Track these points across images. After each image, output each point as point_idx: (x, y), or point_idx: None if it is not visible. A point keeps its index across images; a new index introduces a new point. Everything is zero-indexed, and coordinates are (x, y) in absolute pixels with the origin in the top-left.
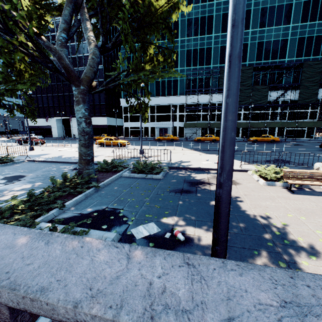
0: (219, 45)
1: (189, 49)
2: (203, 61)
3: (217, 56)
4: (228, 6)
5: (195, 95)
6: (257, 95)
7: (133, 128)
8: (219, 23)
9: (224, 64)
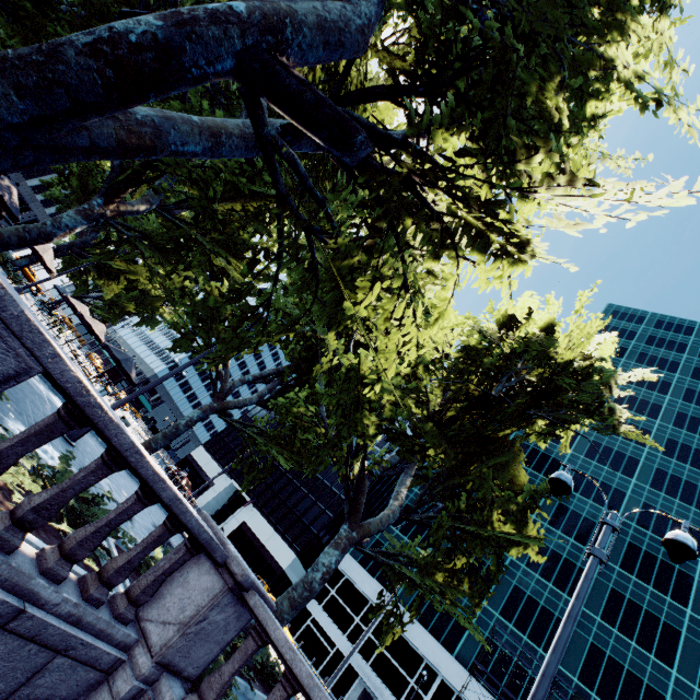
0: (589, 635)
1: (521, 588)
2: (540, 636)
3: (578, 655)
4: (627, 585)
5: (492, 696)
6: None
7: (318, 626)
8: (600, 597)
9: (590, 688)
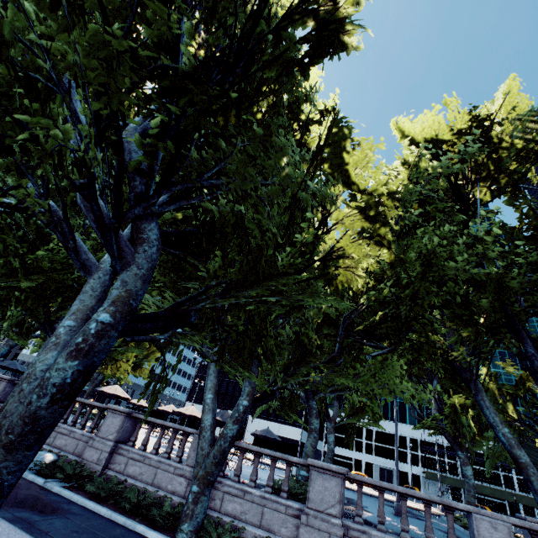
0: None
1: None
2: None
3: None
4: None
5: None
6: (532, 455)
7: (337, 455)
8: None
9: None
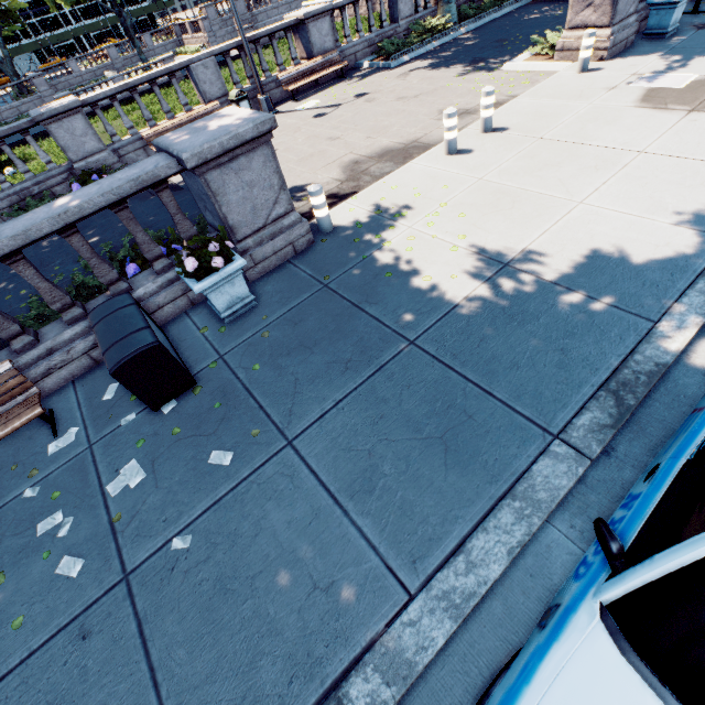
0: None
1: None
2: None
3: None
4: None
5: None
6: None
7: None
8: None
9: None
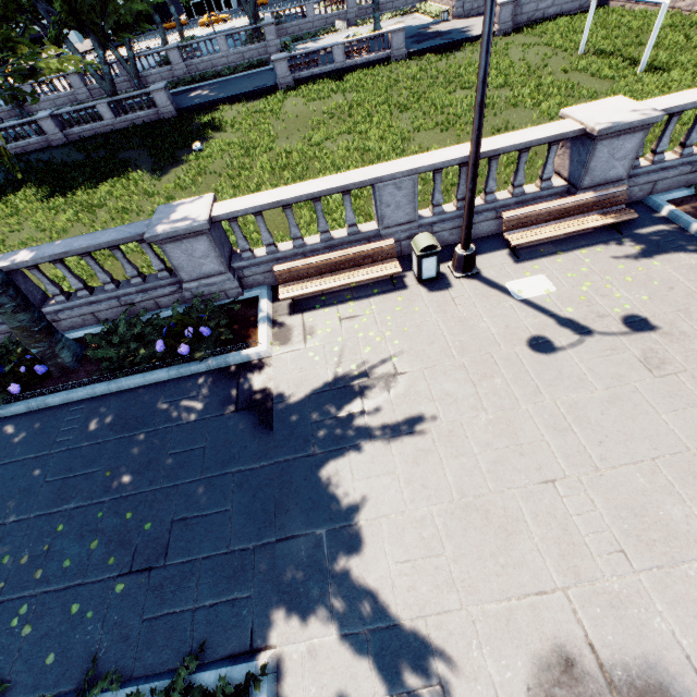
0: None
1: None
2: None
3: None
4: None
5: None
6: None
7: None
8: None
9: None
